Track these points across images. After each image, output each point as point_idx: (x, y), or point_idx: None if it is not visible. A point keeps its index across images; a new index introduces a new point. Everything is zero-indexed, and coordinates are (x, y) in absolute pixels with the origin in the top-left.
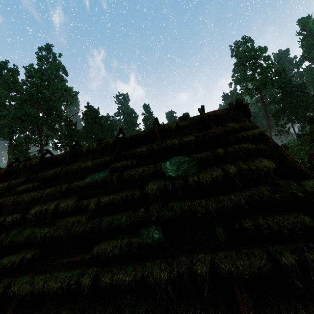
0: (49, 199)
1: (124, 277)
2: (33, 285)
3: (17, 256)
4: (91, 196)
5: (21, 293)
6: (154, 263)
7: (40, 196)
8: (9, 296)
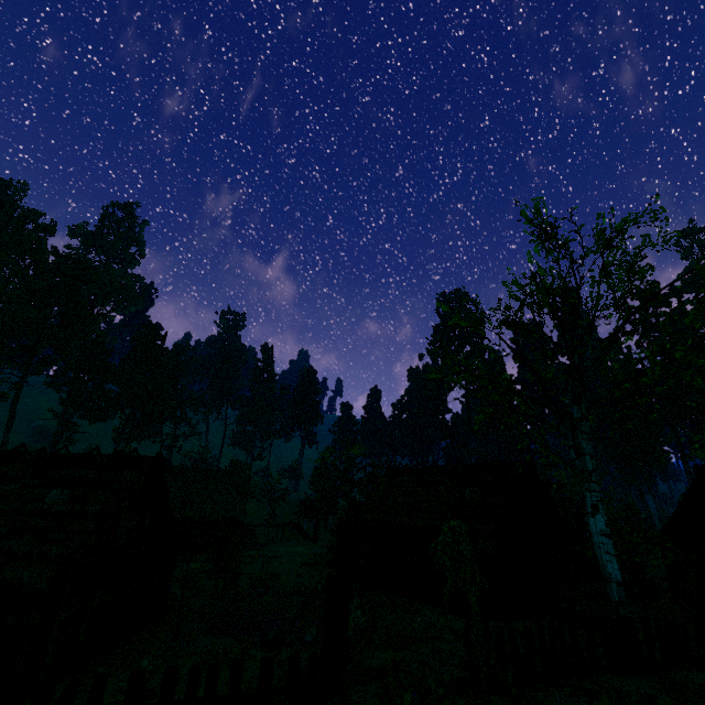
0: None
1: None
2: None
3: None
4: None
5: None
6: None
7: None
8: None
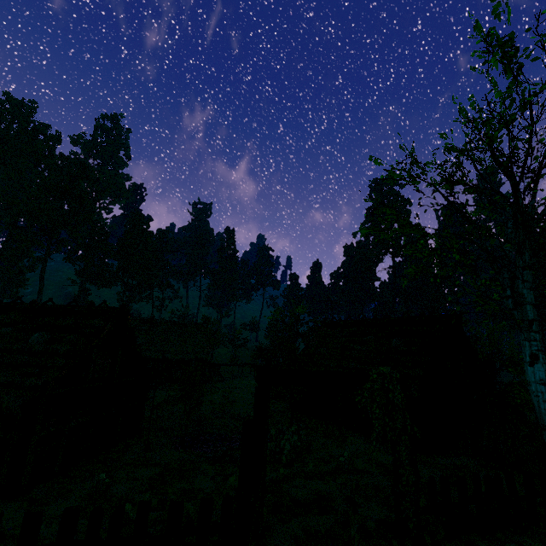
0: None
1: None
2: None
3: None
4: None
5: None
6: None
7: None
8: None
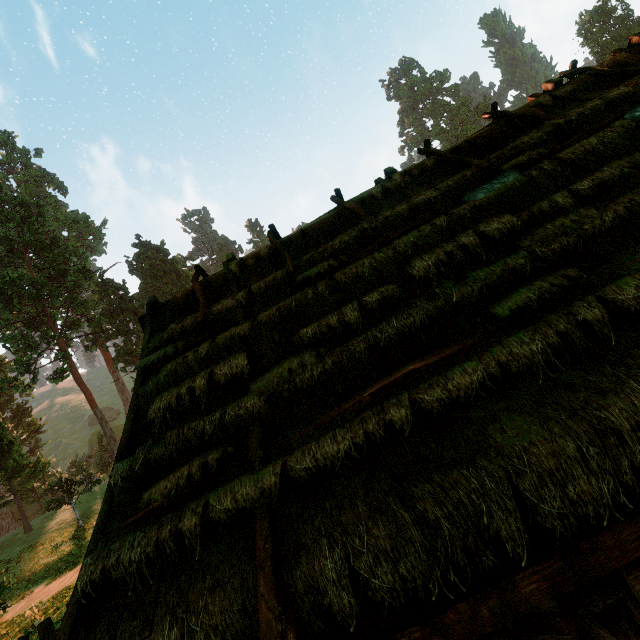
0: (426, 249)
1: None
2: None
3: (541, 281)
4: (523, 208)
5: None
6: None
7: (393, 254)
8: (627, 309)
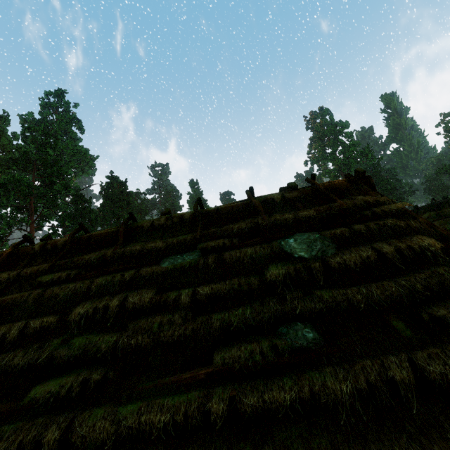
0: (104, 294)
1: (283, 395)
2: (117, 421)
3: (75, 377)
4: (175, 287)
5: (98, 437)
6: (324, 371)
7: (86, 289)
8: (72, 444)
